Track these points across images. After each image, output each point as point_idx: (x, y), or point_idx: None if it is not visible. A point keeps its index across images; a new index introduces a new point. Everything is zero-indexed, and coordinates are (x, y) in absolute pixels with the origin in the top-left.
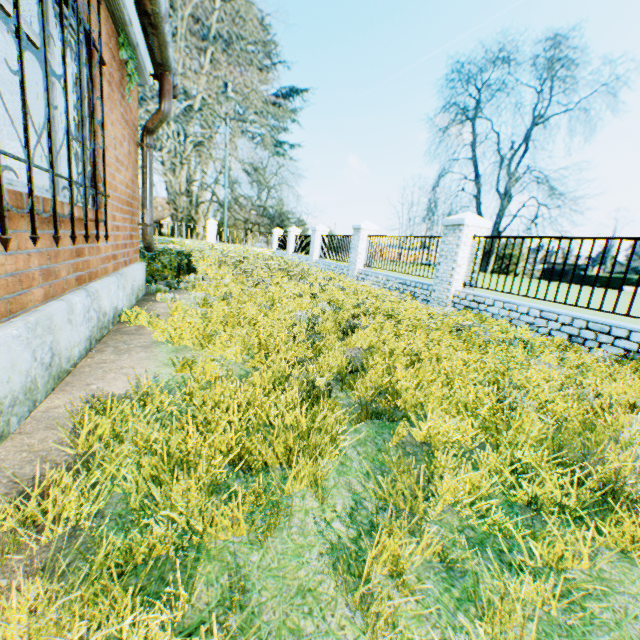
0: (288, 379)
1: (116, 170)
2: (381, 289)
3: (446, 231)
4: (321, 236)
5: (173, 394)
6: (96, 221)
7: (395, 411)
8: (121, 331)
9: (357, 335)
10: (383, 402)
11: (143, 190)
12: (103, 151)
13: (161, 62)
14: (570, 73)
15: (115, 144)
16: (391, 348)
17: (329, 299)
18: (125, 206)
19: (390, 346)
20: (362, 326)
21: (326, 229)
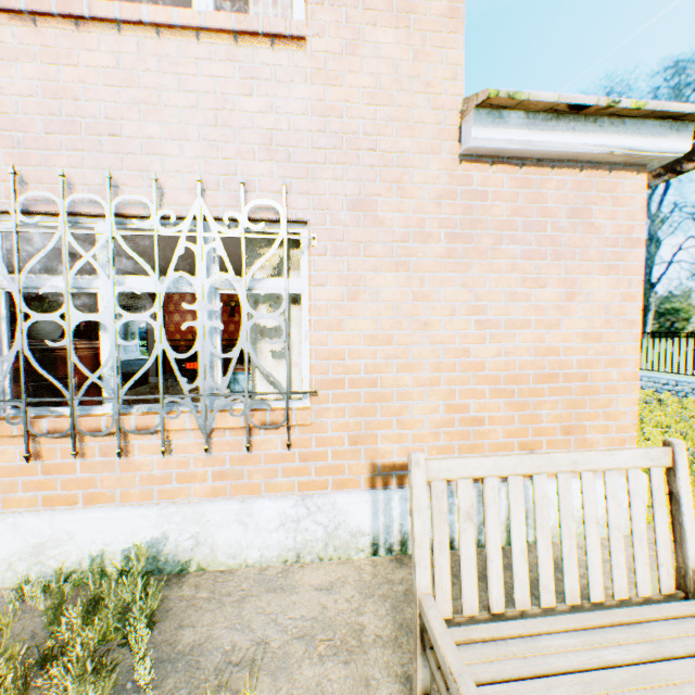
0: None
1: None
2: None
3: None
4: None
5: None
6: None
7: None
8: None
9: None
10: None
11: None
12: None
13: None
14: None
15: None
16: None
17: None
18: None
19: None
20: None
21: None
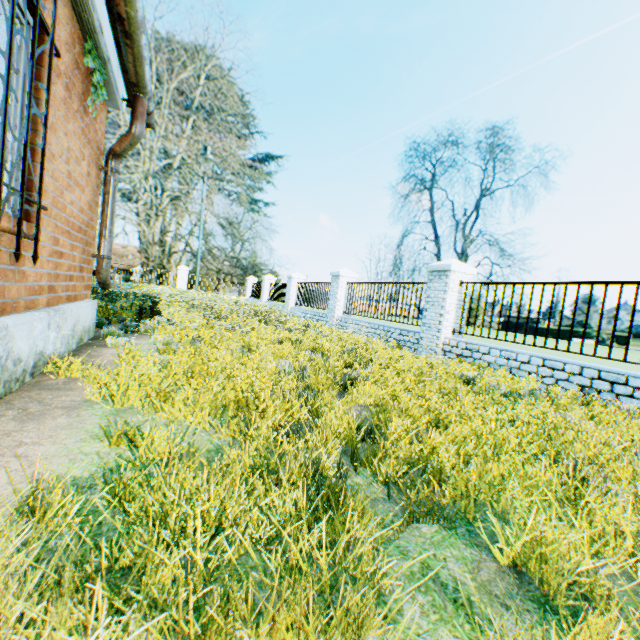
0: (281, 457)
1: (66, 186)
2: (365, 336)
3: (431, 277)
4: (297, 283)
5: (92, 493)
6: (17, 233)
7: (454, 511)
8: (41, 385)
9: (358, 388)
10: (431, 495)
11: (102, 217)
12: (42, 150)
13: (135, 81)
14: (512, 154)
15: (68, 157)
16: (403, 404)
17: (313, 345)
18: (76, 231)
19: (401, 402)
20: (360, 376)
21: (302, 276)
